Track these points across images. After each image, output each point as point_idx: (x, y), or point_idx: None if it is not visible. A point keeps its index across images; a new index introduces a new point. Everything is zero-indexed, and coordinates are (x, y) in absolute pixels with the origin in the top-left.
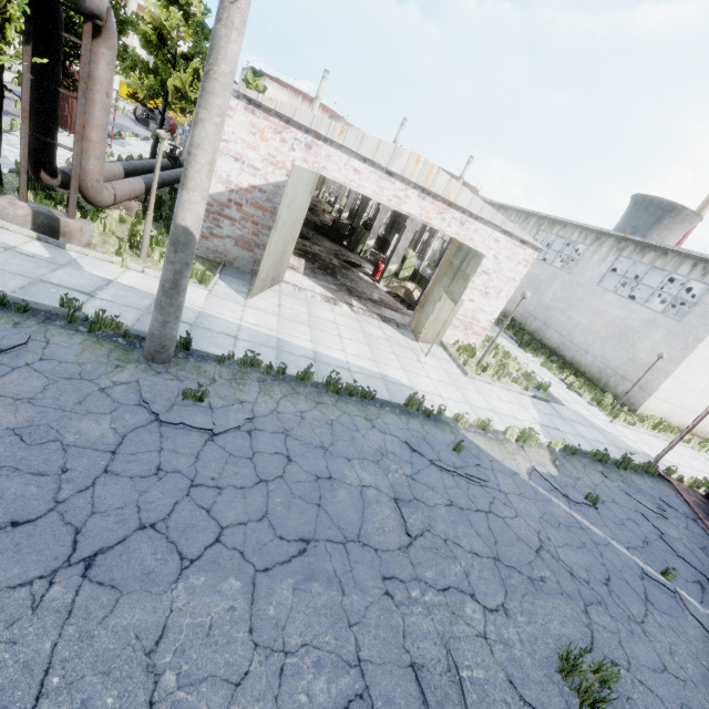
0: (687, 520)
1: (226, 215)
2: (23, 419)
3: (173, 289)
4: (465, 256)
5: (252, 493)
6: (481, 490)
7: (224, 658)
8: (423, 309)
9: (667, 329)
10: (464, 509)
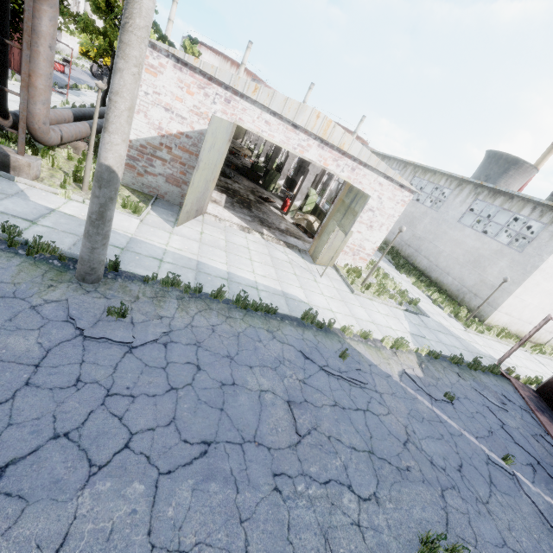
0: (522, 411)
1: (158, 156)
2: None
3: (99, 220)
4: (355, 196)
5: (162, 400)
6: (361, 391)
7: None
8: (320, 238)
9: (511, 258)
10: (346, 408)
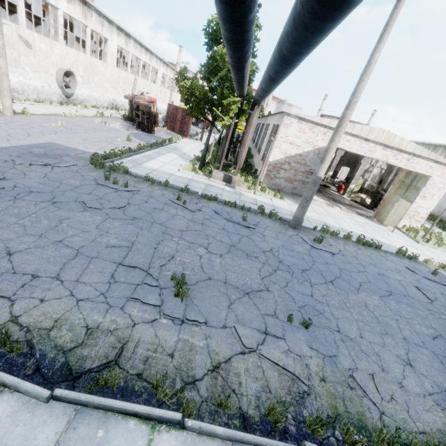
0: None
1: (282, 168)
2: (281, 243)
3: (310, 200)
4: (414, 177)
5: (360, 274)
6: None
7: (387, 314)
8: (384, 207)
9: None
10: None
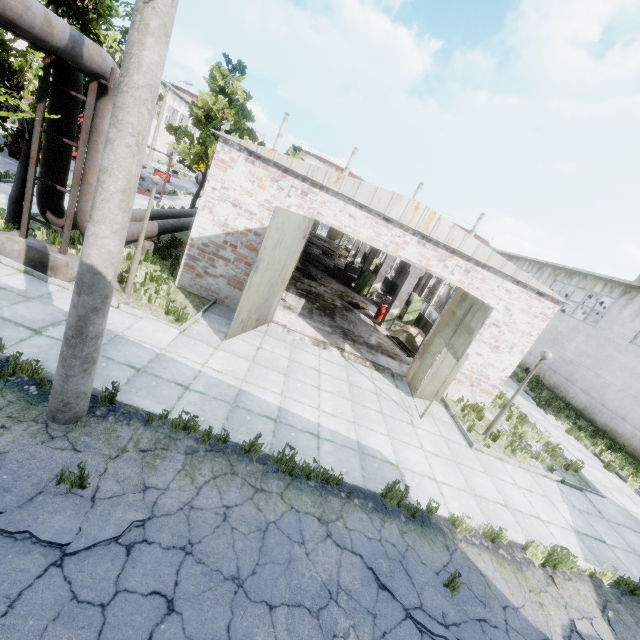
0: None
1: (221, 255)
2: None
3: (76, 338)
4: (470, 307)
5: None
6: None
7: None
8: (421, 360)
9: None
10: None
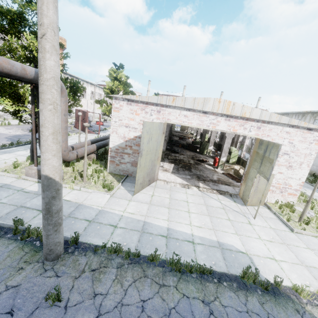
0: None
1: (125, 152)
2: None
3: (47, 214)
4: (266, 147)
5: None
6: None
7: None
8: (245, 184)
9: None
10: None
